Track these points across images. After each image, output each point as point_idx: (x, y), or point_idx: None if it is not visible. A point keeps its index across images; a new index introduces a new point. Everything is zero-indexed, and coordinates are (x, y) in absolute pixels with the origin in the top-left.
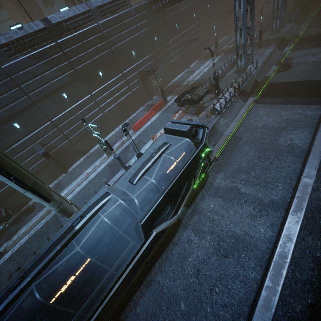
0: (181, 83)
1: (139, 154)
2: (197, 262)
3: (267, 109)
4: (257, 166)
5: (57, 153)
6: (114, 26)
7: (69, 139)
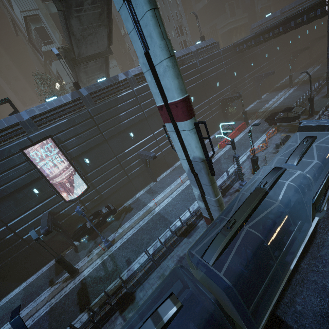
0: (257, 110)
1: (255, 157)
2: None
3: None
4: None
5: (152, 162)
6: (207, 63)
7: (162, 151)
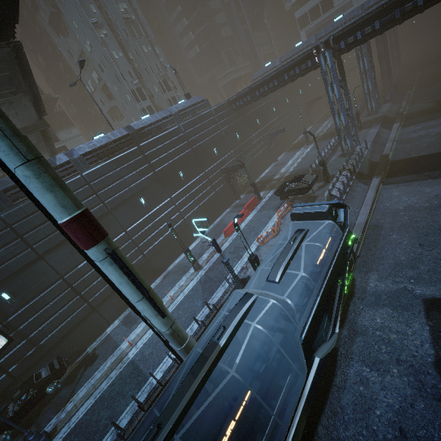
0: (273, 177)
1: (253, 256)
2: (393, 415)
3: (401, 188)
4: (424, 256)
5: None
6: (195, 126)
7: (144, 254)
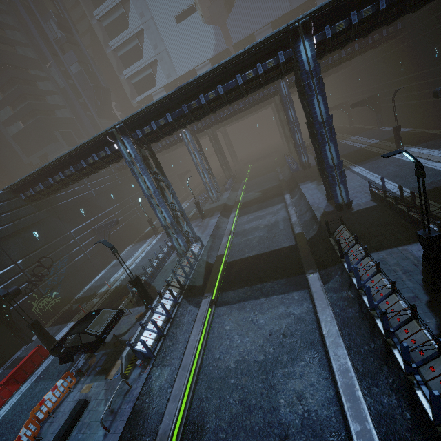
0: (99, 289)
1: None
2: None
3: (234, 314)
4: None
5: None
6: None
7: None
